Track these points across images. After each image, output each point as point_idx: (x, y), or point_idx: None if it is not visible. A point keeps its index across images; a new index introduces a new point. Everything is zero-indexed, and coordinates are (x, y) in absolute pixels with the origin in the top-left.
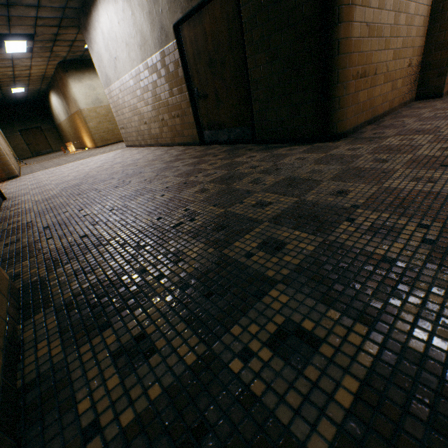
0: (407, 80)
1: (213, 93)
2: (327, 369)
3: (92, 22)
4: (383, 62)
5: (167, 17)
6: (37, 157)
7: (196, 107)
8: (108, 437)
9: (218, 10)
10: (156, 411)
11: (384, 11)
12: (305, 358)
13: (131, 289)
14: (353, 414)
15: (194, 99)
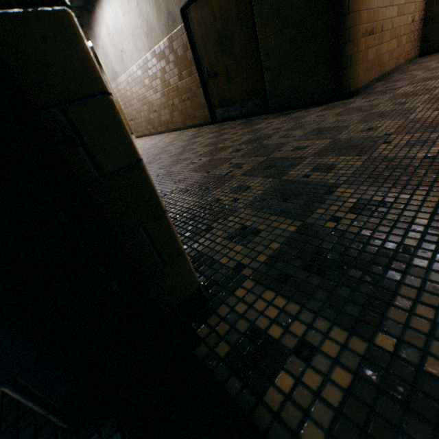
0: (411, 36)
1: (224, 70)
2: (402, 214)
3: (95, 18)
4: (388, 19)
5: (174, 2)
6: None
7: (206, 87)
8: (254, 268)
9: None
10: (281, 253)
11: None
12: (382, 213)
13: (215, 210)
14: (431, 227)
15: (204, 79)
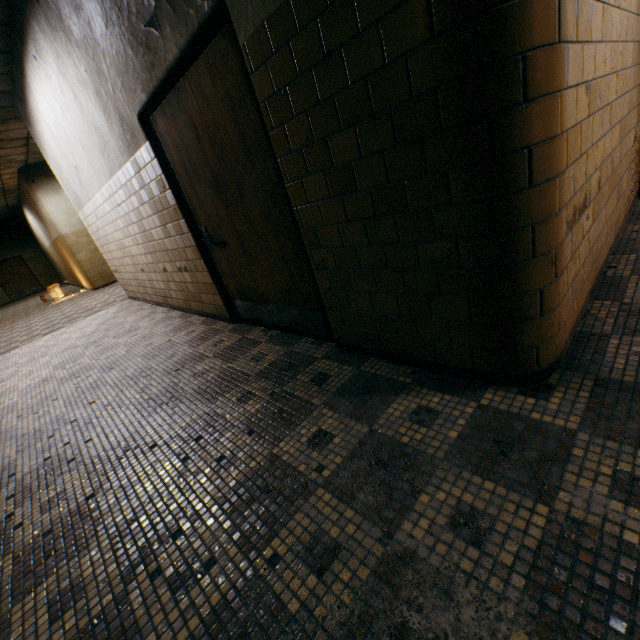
0: (632, 167)
1: (235, 239)
2: None
3: (31, 111)
4: (607, 156)
5: (124, 101)
6: (15, 303)
7: (211, 258)
8: None
9: (208, 81)
10: None
11: (609, 44)
12: None
13: None
14: None
15: (205, 244)
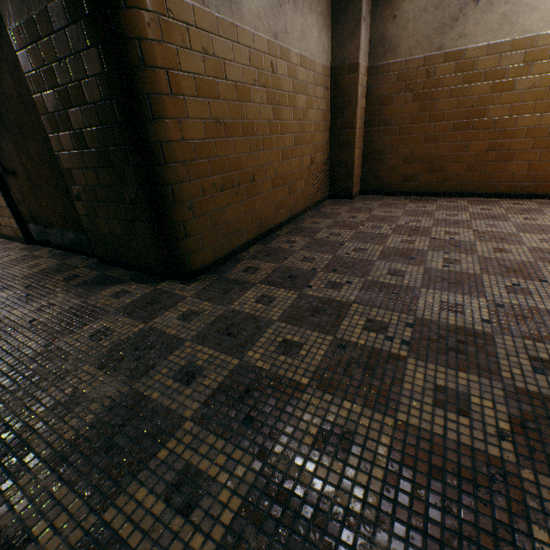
0: (313, 178)
1: (23, 171)
2: None
3: None
4: (266, 165)
5: None
6: None
7: (6, 185)
8: None
9: None
10: None
11: (252, 104)
12: None
13: None
14: None
15: None
